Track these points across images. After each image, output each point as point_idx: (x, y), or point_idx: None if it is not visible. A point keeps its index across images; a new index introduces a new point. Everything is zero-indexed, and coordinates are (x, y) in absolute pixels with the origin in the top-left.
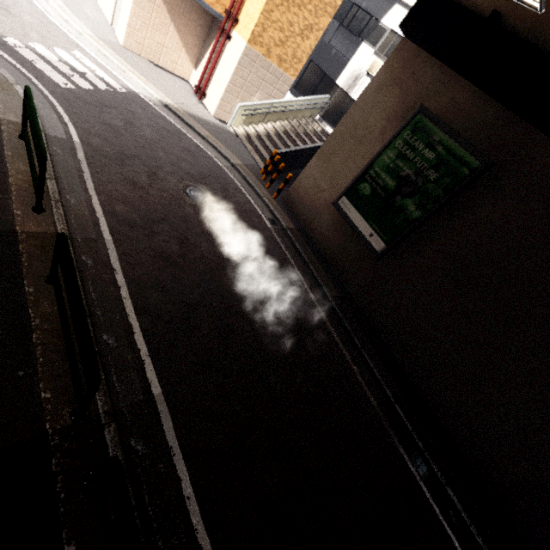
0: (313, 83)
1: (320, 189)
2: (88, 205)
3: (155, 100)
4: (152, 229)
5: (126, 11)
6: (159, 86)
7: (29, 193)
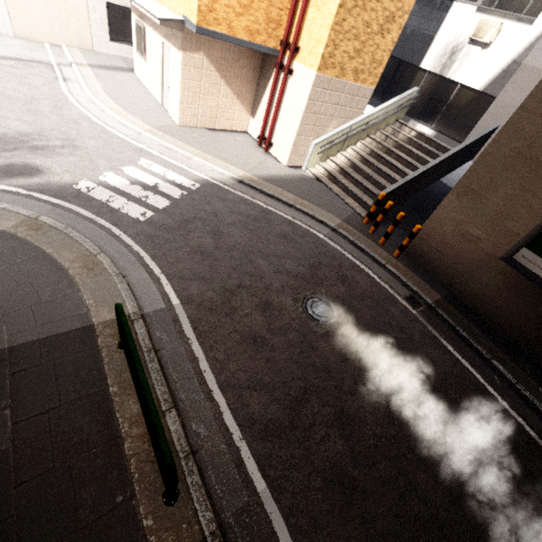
0: (384, 77)
1: (472, 238)
2: (219, 426)
3: (228, 179)
4: (301, 420)
5: (176, 88)
6: (225, 157)
7: (152, 461)
